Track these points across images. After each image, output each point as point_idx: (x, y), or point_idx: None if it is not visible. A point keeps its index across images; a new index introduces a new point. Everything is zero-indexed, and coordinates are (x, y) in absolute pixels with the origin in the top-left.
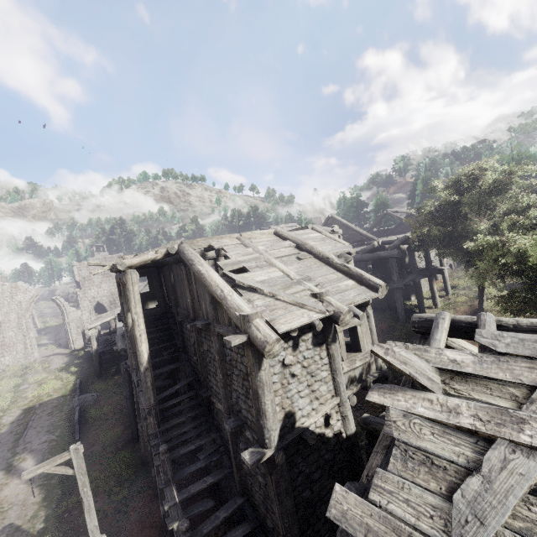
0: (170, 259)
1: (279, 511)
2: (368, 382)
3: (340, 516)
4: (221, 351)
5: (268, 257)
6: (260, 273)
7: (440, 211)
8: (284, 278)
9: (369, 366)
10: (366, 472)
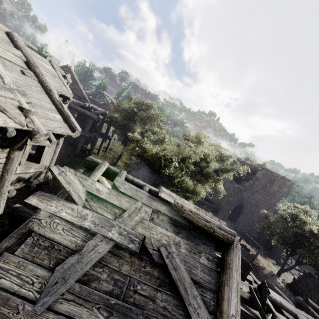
0: None
1: None
2: (33, 184)
3: None
4: None
5: None
6: None
7: (127, 111)
8: None
9: (40, 174)
10: None
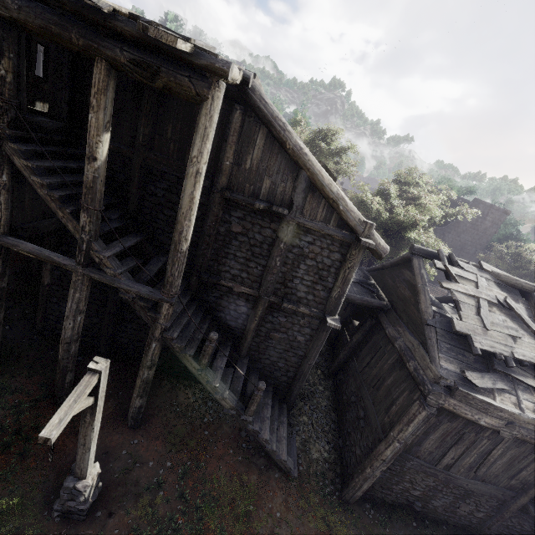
0: None
1: (318, 351)
2: None
3: (460, 329)
4: (290, 242)
5: None
6: None
7: None
8: None
9: None
10: (429, 315)
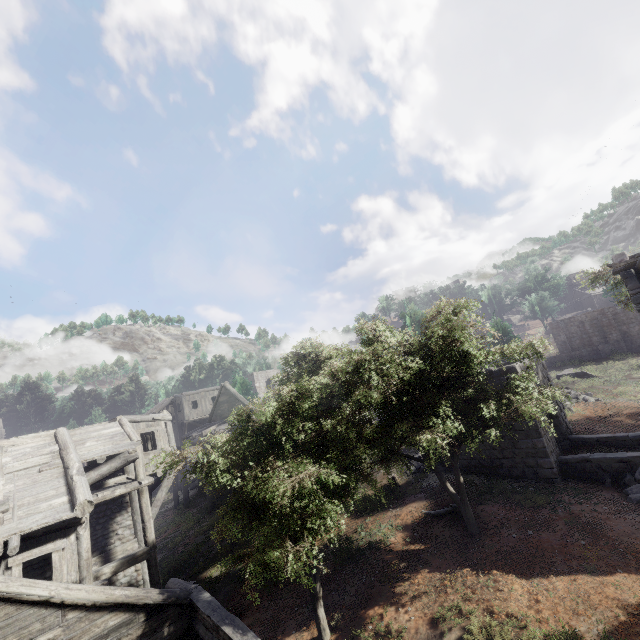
0: None
1: None
2: None
3: None
4: None
5: None
6: None
7: None
8: None
9: None
10: None
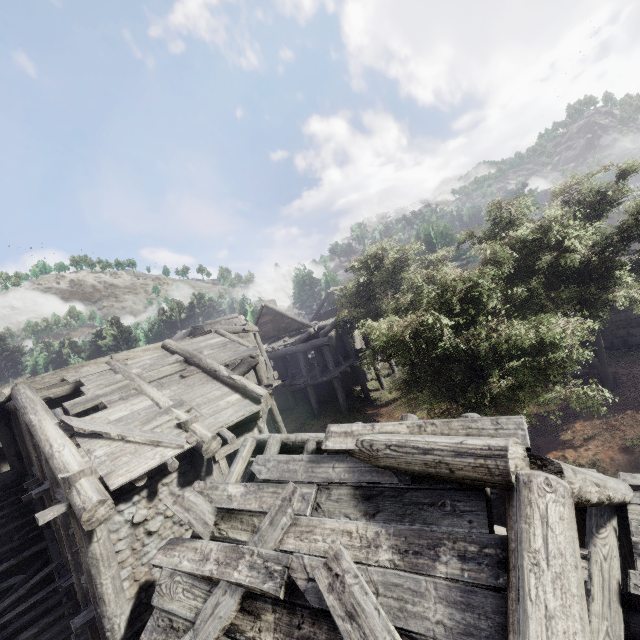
0: (10, 405)
1: None
2: None
3: None
4: (66, 523)
5: (139, 383)
6: (121, 407)
7: (362, 291)
8: (151, 409)
9: None
10: None
